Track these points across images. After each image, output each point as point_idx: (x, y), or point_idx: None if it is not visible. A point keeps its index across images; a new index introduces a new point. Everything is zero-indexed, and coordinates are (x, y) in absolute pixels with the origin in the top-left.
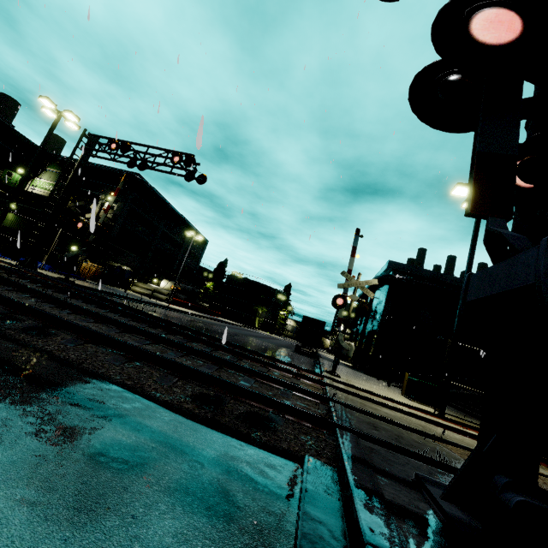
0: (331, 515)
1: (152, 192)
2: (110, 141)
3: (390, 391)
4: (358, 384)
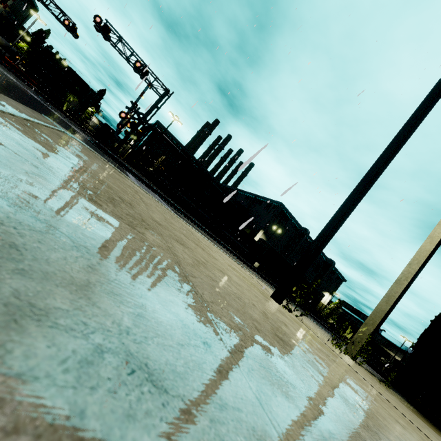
0: None
1: None
2: None
3: None
4: None
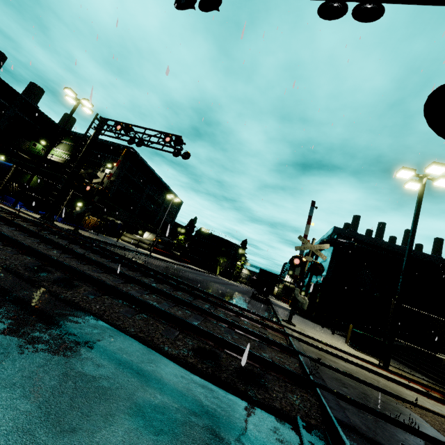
0: None
1: (142, 162)
2: (117, 124)
3: (336, 340)
4: (310, 332)
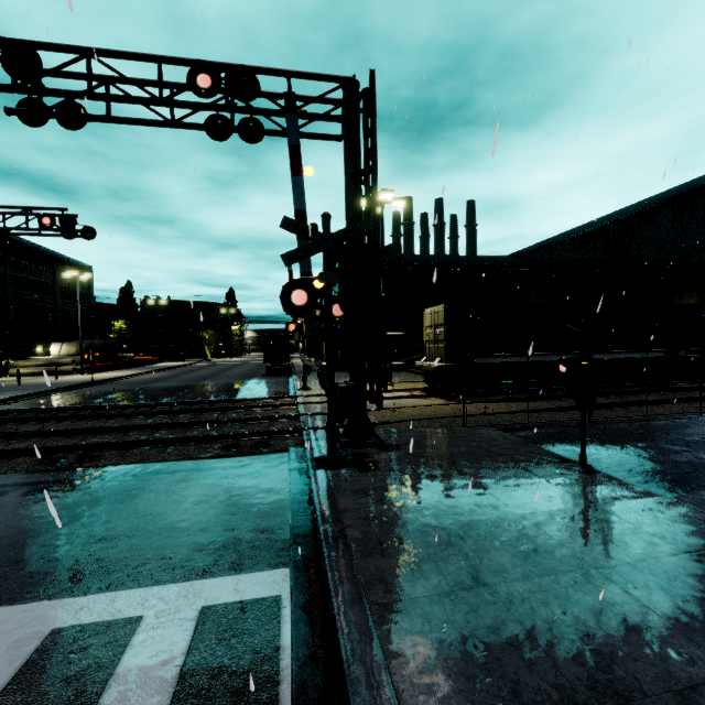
0: (301, 460)
1: None
2: None
3: None
4: None
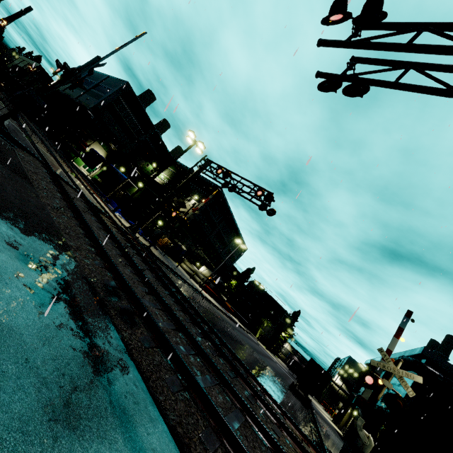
0: None
1: (225, 202)
2: (219, 167)
3: None
4: None
